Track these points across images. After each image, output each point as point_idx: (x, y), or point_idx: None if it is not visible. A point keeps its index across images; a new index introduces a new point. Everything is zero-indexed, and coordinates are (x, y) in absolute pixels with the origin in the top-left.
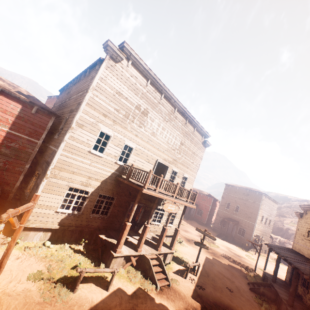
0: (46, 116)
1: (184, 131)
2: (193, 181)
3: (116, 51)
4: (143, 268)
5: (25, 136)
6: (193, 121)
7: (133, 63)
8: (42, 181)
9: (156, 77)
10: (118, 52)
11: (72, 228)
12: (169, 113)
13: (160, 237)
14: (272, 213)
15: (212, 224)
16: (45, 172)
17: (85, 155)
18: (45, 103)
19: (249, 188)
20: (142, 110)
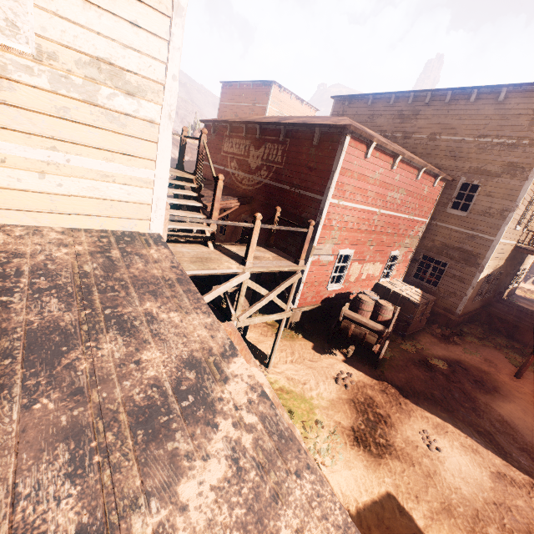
0: (439, 185)
1: None
2: None
3: None
4: None
5: (421, 219)
6: None
7: None
8: (478, 276)
9: None
10: None
11: (473, 313)
12: None
13: None
14: None
15: None
16: (474, 264)
17: (509, 235)
18: (222, 97)
19: None
20: None
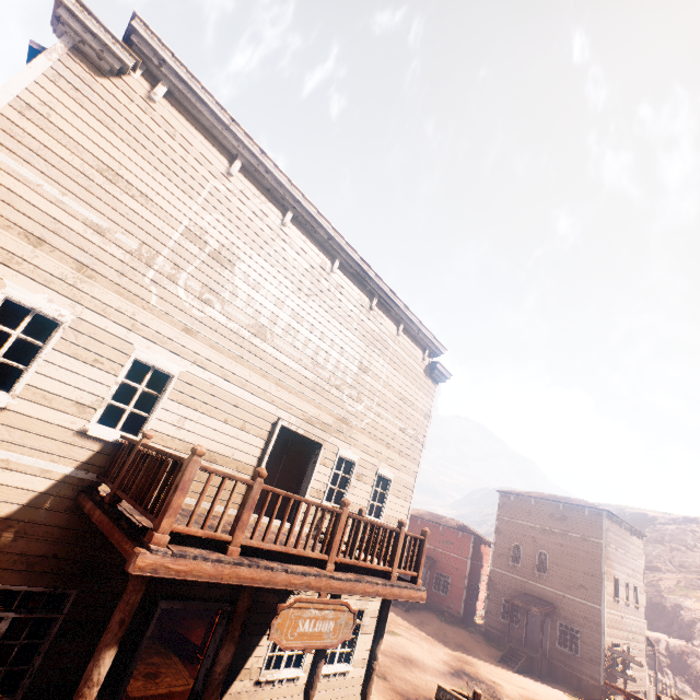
0: None
1: (369, 330)
2: (409, 489)
3: (94, 29)
4: None
5: None
6: (394, 305)
7: (175, 97)
8: None
9: (262, 154)
10: (105, 37)
11: None
12: (314, 270)
13: None
14: (637, 568)
15: (481, 614)
16: None
17: None
18: None
19: (563, 497)
20: (211, 246)
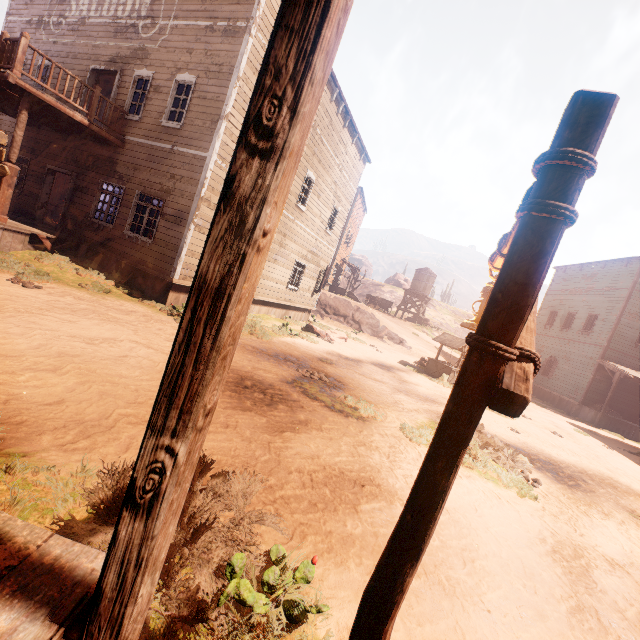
0: None
1: None
2: (225, 88)
3: None
4: None
5: None
6: None
7: None
8: None
9: None
10: None
11: None
12: None
13: None
14: None
15: None
16: None
17: None
18: None
19: None
20: None
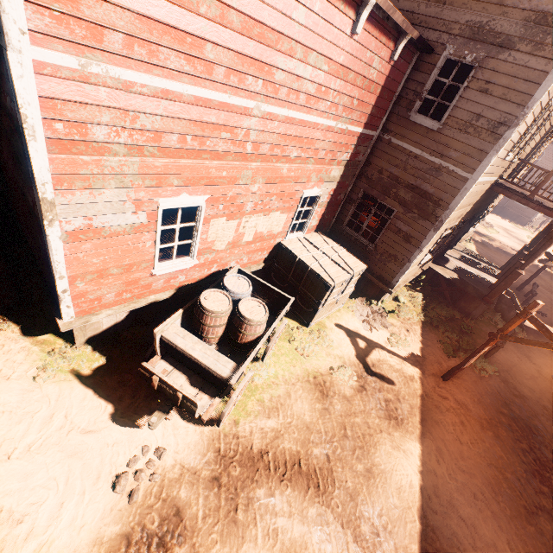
0: (405, 60)
1: None
2: (550, 141)
3: None
4: (495, 307)
5: (363, 130)
6: None
7: None
8: (431, 236)
9: None
10: None
11: (417, 275)
12: None
13: (510, 265)
14: None
15: None
16: (430, 216)
17: (493, 169)
18: None
19: None
20: None
